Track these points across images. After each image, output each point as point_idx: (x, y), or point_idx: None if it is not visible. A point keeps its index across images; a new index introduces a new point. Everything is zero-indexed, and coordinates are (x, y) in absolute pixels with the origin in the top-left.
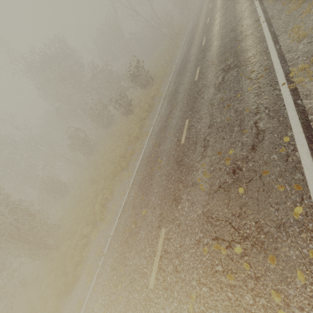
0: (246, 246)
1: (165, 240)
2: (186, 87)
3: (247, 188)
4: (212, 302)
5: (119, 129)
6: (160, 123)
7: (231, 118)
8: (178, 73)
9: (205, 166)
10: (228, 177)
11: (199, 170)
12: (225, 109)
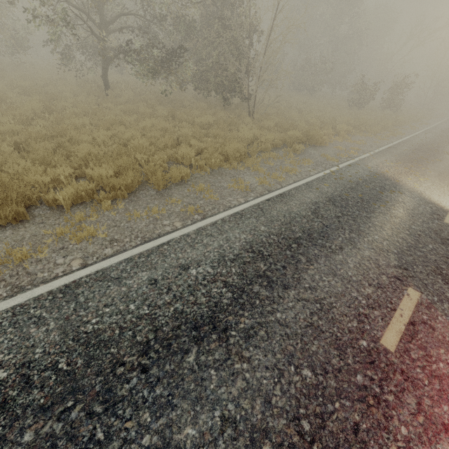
0: None
1: None
2: None
3: None
4: None
5: (337, 105)
6: (431, 139)
7: None
8: (447, 131)
9: None
10: None
11: None
12: None
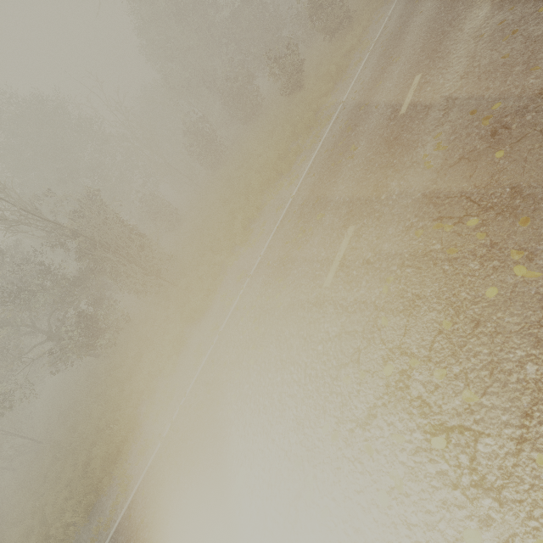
0: (486, 217)
1: (353, 238)
2: (426, 18)
3: (512, 150)
4: (418, 279)
5: (273, 120)
6: (360, 94)
7: (512, 53)
8: None
9: (441, 136)
10: (481, 142)
11: (428, 144)
12: (505, 40)
